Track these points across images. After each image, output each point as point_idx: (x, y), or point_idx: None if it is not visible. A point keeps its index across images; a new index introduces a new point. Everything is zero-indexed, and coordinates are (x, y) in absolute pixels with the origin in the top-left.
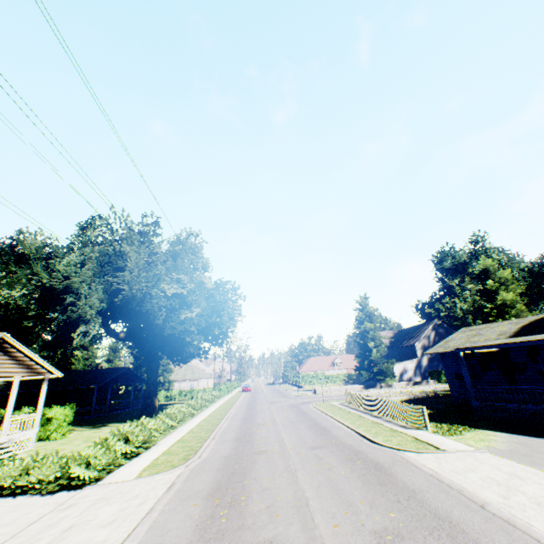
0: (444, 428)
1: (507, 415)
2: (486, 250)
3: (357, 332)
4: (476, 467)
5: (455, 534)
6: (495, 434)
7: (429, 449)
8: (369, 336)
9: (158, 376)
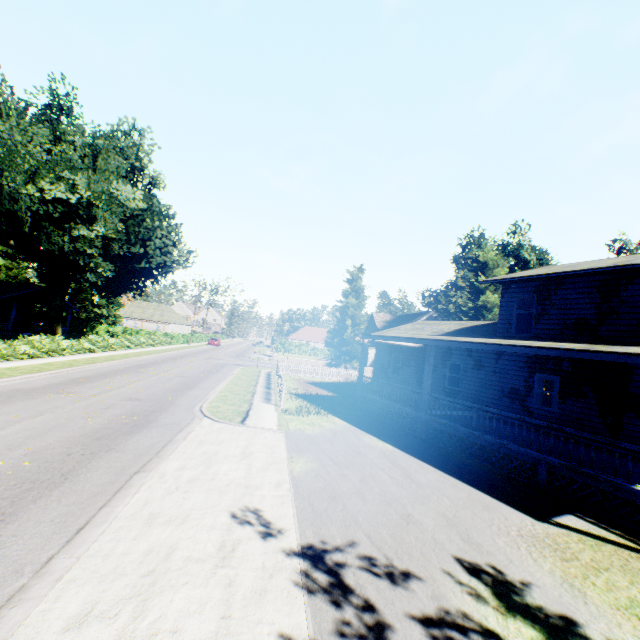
0: (303, 409)
1: (376, 409)
2: (521, 246)
3: (340, 307)
4: (232, 442)
5: (38, 489)
6: (335, 422)
7: (232, 421)
8: (349, 313)
9: (103, 308)
